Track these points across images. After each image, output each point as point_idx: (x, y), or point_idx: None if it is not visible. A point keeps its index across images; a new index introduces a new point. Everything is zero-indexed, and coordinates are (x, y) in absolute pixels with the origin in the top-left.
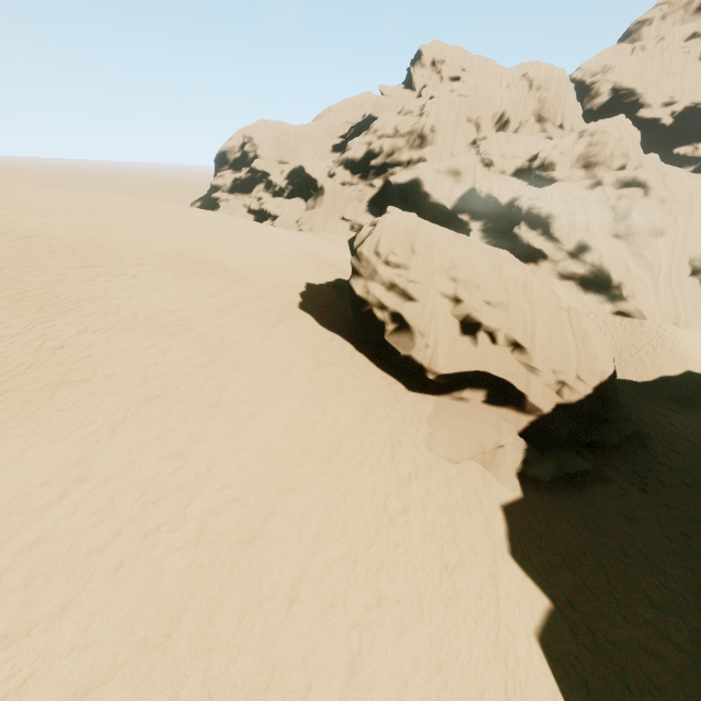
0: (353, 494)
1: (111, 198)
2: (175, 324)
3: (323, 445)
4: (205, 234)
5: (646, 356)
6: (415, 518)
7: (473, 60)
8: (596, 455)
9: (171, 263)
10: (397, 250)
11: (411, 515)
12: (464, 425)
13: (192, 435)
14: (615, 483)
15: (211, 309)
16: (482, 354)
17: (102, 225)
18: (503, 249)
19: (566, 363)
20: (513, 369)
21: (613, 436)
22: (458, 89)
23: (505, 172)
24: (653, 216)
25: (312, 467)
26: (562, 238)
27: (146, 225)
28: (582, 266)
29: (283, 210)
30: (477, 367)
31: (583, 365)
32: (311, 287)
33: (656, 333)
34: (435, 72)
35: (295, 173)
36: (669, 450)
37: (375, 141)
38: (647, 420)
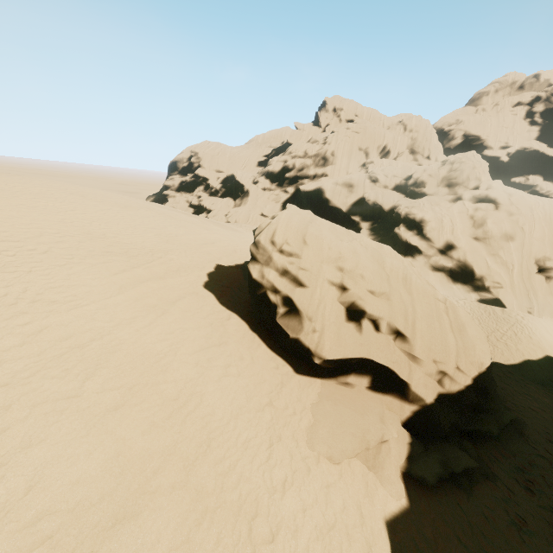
0: (212, 515)
1: (63, 187)
2: (66, 300)
3: (190, 444)
4: (135, 219)
5: (510, 340)
6: (284, 549)
7: (363, 110)
8: (478, 445)
9: (90, 241)
10: (290, 240)
11: (279, 544)
12: (348, 415)
13: (27, 436)
14: (500, 481)
15: (113, 285)
16: (366, 341)
17: (40, 206)
18: (386, 244)
19: (446, 353)
20: (395, 357)
21: (493, 425)
22: (352, 127)
23: (387, 187)
24: (504, 224)
25: (169, 476)
26: (433, 238)
27: (83, 209)
28: (450, 261)
29: (216, 206)
30: (361, 354)
31: (462, 356)
32: (220, 268)
33: (516, 320)
34: (336, 116)
35: (228, 179)
36: (546, 440)
37: (289, 160)
38: (520, 404)
